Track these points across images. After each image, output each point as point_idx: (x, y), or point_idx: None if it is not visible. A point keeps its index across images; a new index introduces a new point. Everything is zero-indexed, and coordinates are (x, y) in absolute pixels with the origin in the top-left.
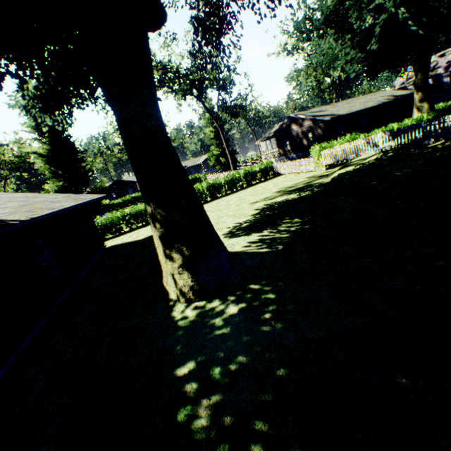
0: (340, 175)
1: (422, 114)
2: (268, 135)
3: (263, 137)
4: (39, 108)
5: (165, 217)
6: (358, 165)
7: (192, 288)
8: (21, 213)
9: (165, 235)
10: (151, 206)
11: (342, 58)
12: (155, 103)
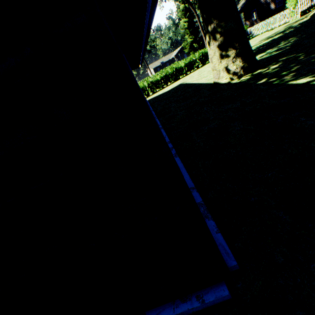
0: None
1: None
2: None
3: None
4: None
5: (224, 28)
6: None
7: (242, 68)
8: None
9: (223, 42)
10: (213, 25)
11: None
12: None
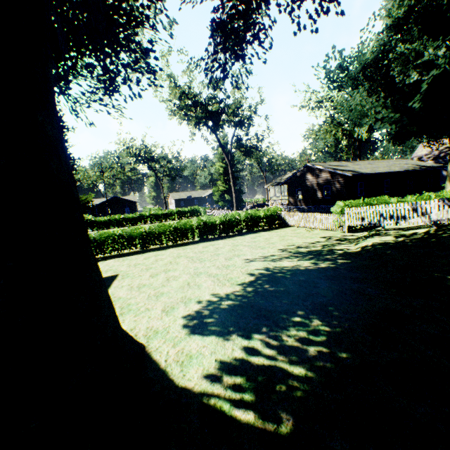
0: (377, 247)
1: None
2: (280, 181)
3: (274, 181)
4: None
5: None
6: (400, 237)
7: None
8: None
9: None
10: None
11: (371, 116)
12: None
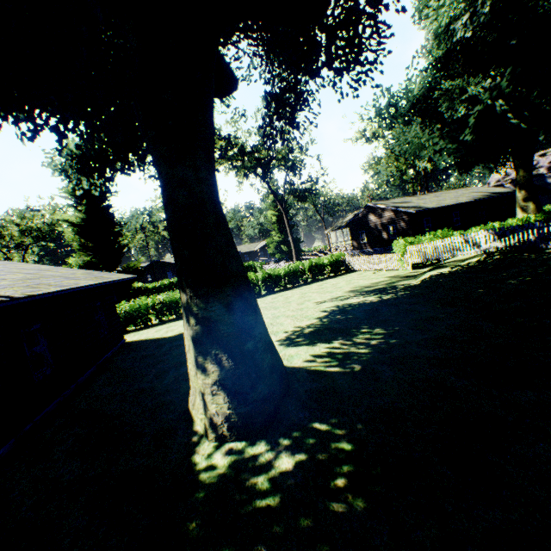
0: (433, 277)
1: (528, 214)
2: (341, 224)
3: (335, 225)
4: (78, 168)
5: (204, 310)
6: (455, 267)
7: (228, 419)
8: (19, 287)
9: (201, 336)
10: (186, 294)
11: (429, 148)
12: (211, 167)
